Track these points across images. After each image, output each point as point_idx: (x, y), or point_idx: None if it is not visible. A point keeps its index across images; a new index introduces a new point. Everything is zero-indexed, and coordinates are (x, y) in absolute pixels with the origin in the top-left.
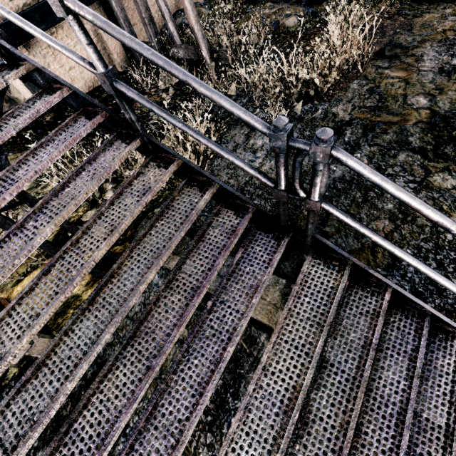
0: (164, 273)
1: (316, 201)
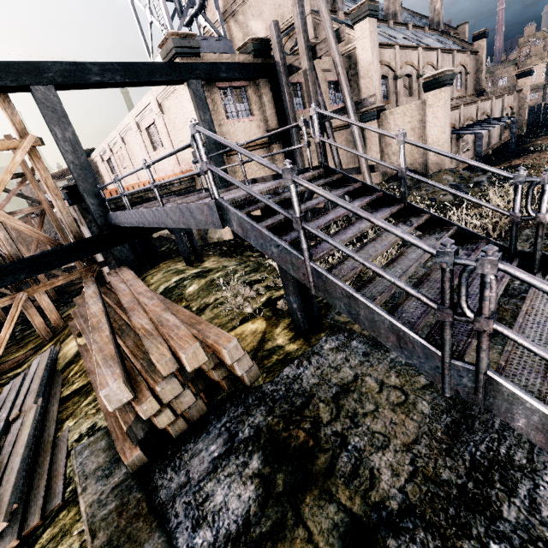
0: (362, 340)
1: (545, 213)
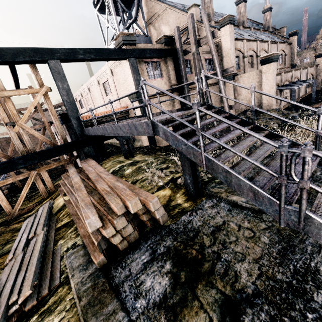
0: (227, 202)
1: None
